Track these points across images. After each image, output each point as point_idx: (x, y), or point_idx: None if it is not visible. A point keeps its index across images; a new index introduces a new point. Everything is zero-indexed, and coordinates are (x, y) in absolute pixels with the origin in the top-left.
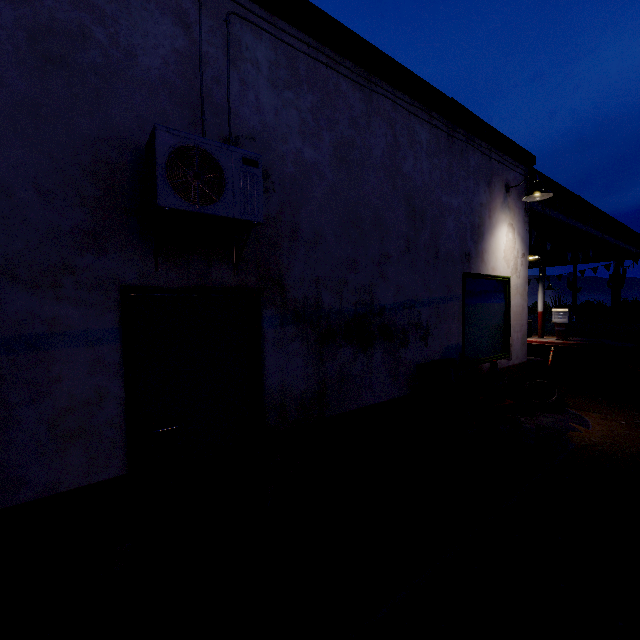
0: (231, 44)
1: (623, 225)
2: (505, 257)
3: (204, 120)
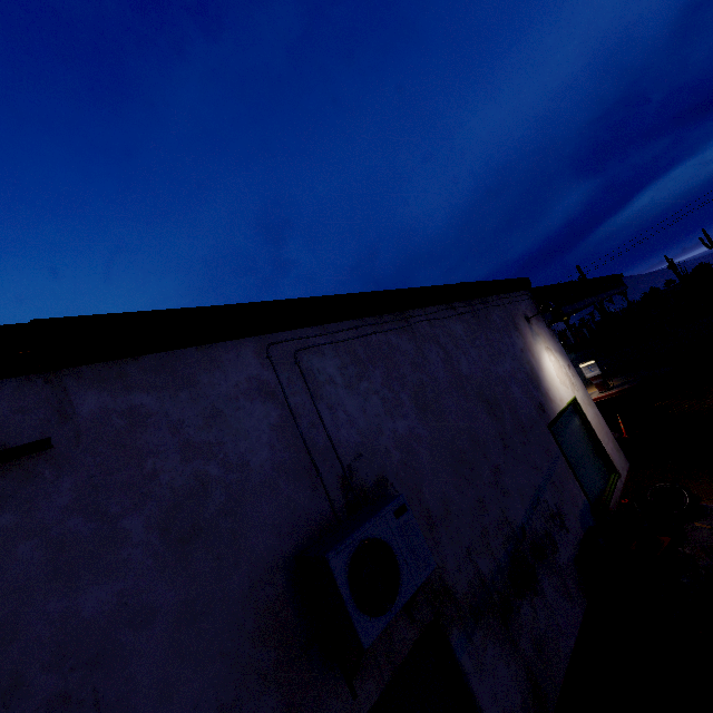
0: (307, 379)
1: (602, 278)
2: (561, 381)
3: (321, 476)
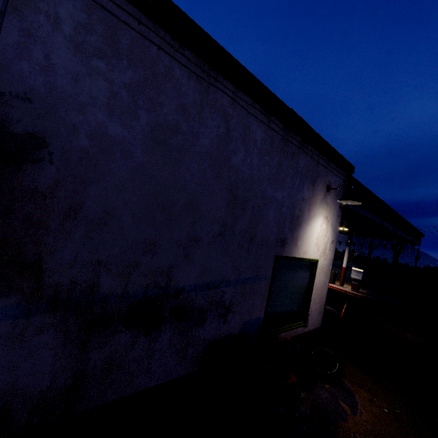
0: None
1: (409, 223)
2: (317, 243)
3: None
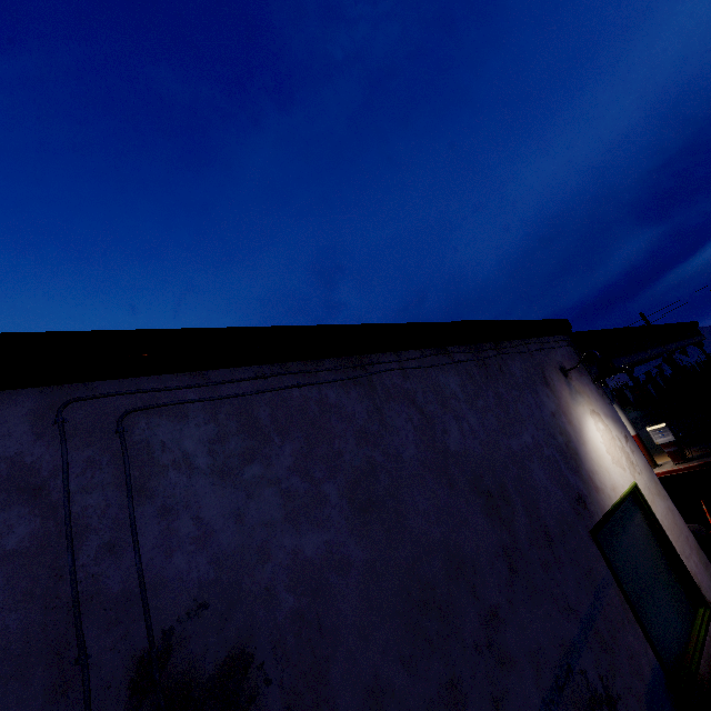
0: (133, 461)
1: (671, 325)
2: (613, 459)
3: (84, 663)
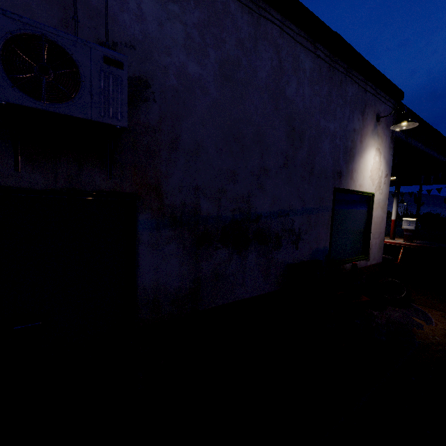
0: None
1: None
2: (371, 176)
3: (76, 21)
